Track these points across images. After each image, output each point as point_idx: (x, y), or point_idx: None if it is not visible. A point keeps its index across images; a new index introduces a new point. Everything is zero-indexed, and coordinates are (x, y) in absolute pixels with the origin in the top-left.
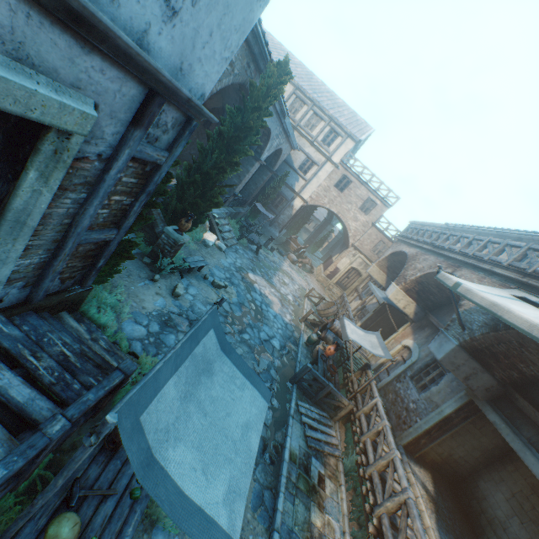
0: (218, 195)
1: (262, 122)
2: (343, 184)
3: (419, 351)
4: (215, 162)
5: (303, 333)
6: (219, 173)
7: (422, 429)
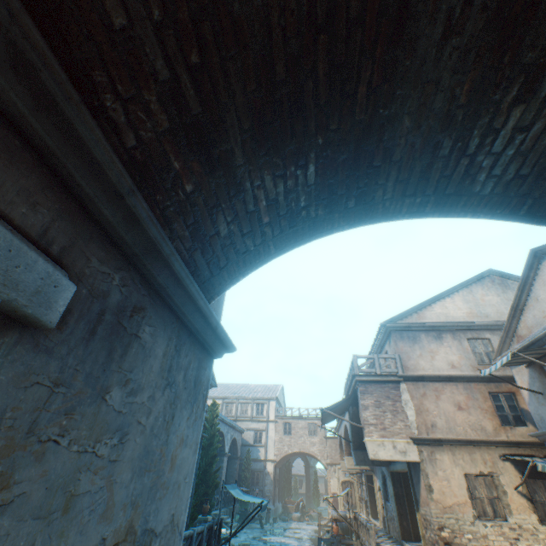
0: (214, 479)
1: (217, 428)
2: (288, 428)
3: (380, 481)
4: (205, 463)
5: (324, 545)
6: (210, 466)
7: (396, 515)
